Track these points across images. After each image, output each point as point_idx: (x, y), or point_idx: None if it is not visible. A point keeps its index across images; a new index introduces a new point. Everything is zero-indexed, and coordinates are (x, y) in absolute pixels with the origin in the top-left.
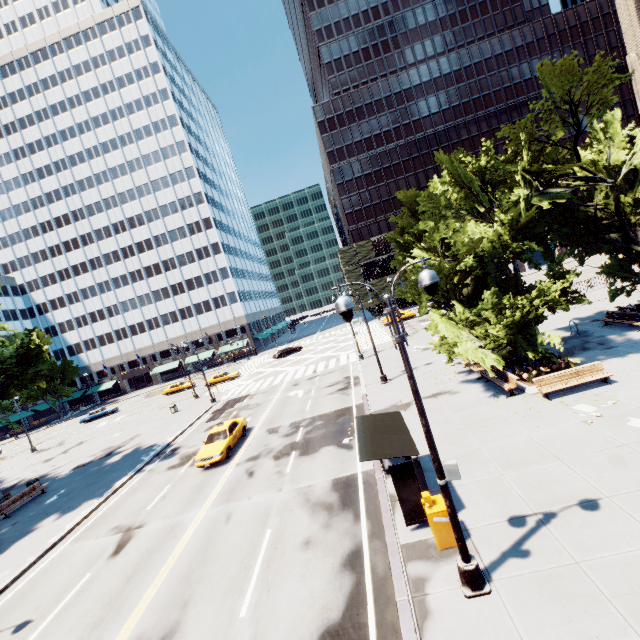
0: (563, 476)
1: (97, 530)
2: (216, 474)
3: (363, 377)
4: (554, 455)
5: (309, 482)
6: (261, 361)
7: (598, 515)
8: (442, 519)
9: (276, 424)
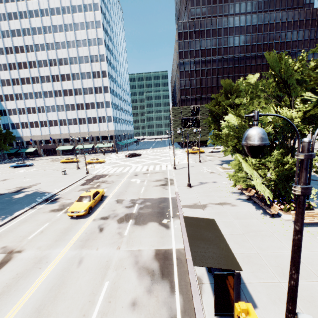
0: None
1: None
2: (79, 223)
3: (176, 180)
4: (316, 275)
5: (139, 247)
6: (118, 156)
7: None
8: None
9: (122, 197)
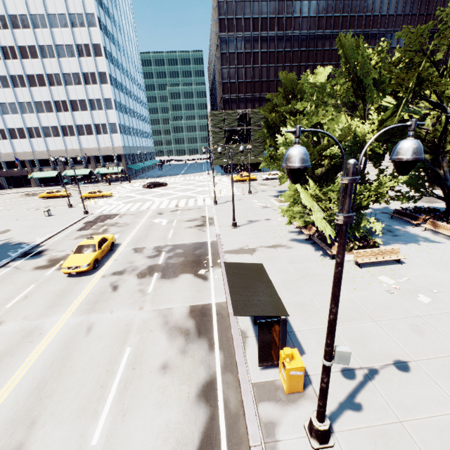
0: (379, 336)
1: None
2: (81, 282)
3: (217, 219)
4: (370, 316)
5: (169, 305)
6: (132, 187)
7: (410, 377)
8: (297, 373)
9: (141, 245)
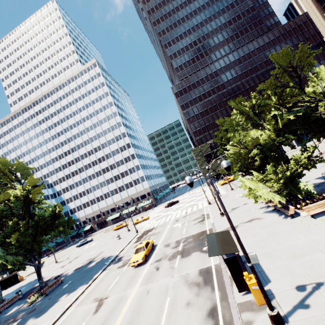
0: None
1: (86, 300)
2: (140, 269)
3: (211, 214)
4: (319, 250)
5: (187, 271)
6: (159, 209)
7: None
8: (256, 287)
9: (168, 242)
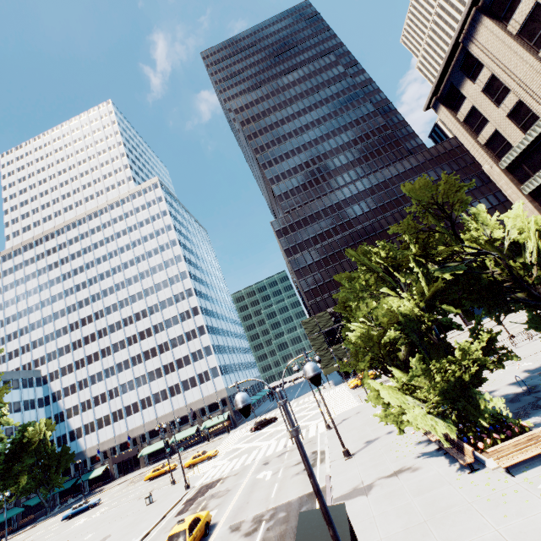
0: None
1: None
2: None
3: (328, 451)
4: None
5: None
6: (239, 435)
7: None
8: None
9: (240, 517)
